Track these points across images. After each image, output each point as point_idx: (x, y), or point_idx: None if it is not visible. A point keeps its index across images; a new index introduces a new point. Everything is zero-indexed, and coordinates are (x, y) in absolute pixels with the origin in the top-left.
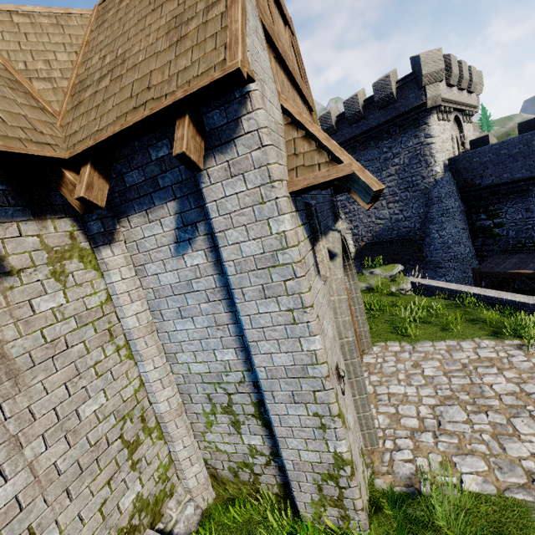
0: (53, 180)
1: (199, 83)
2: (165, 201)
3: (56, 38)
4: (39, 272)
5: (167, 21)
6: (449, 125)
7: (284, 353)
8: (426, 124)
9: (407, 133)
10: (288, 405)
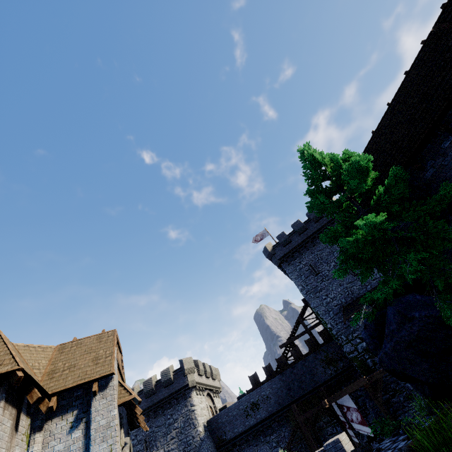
0: (39, 402)
1: (104, 374)
2: (73, 410)
3: (42, 355)
4: (21, 436)
5: (92, 357)
6: (204, 398)
7: None
8: (190, 397)
9: (181, 403)
10: None
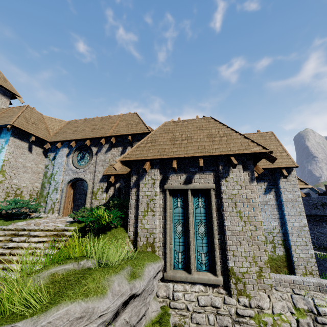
0: None
1: (289, 165)
2: (264, 182)
3: None
4: None
5: None
6: None
7: (297, 223)
8: None
9: None
10: (297, 238)
